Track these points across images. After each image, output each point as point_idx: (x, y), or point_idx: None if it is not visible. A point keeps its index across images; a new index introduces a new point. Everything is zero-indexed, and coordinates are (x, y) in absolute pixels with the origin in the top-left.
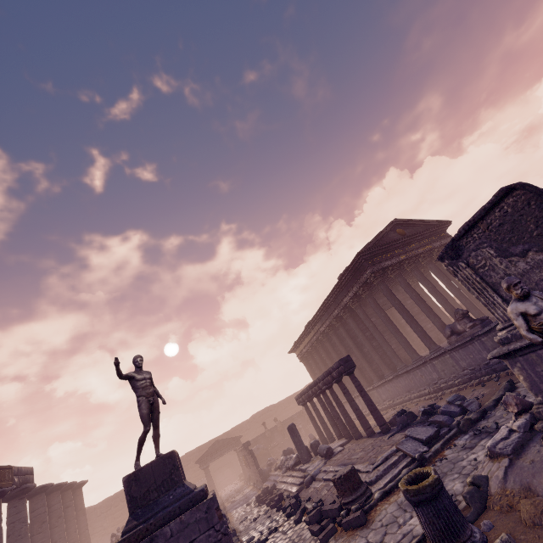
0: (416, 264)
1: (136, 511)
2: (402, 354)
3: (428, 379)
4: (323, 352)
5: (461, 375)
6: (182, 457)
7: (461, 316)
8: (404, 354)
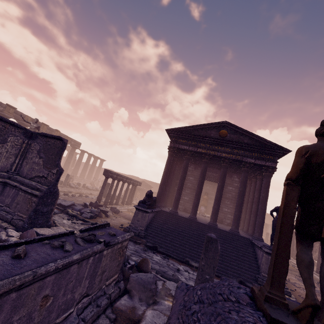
0: (235, 165)
1: None
2: (187, 205)
3: None
4: None
5: None
6: (142, 179)
7: (145, 194)
8: (188, 206)
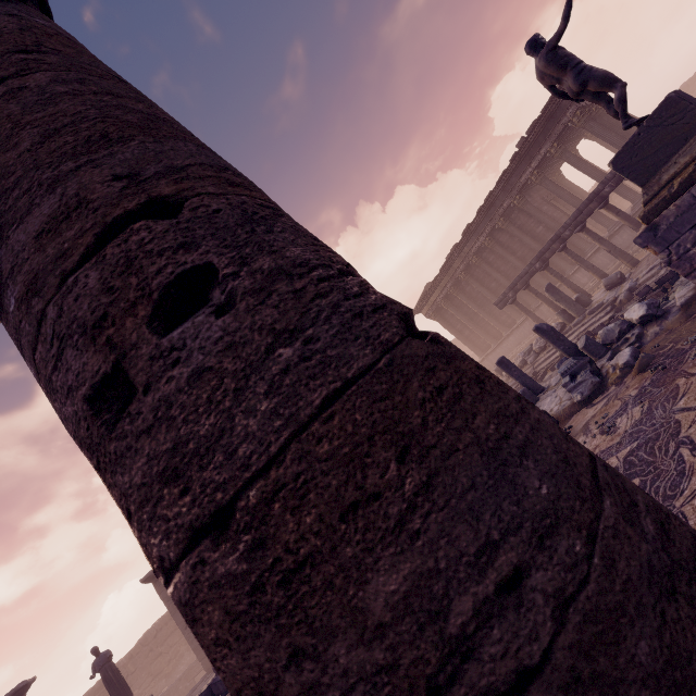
0: (579, 134)
1: None
2: None
3: None
4: (475, 282)
5: None
6: None
7: None
8: None
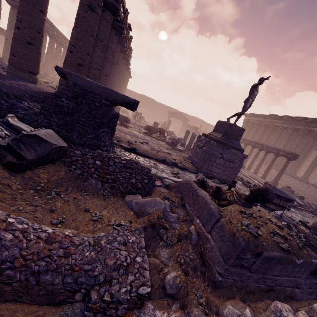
0: None
1: (224, 135)
2: None
3: (297, 186)
4: (261, 132)
5: (315, 199)
6: (159, 103)
7: None
8: None
